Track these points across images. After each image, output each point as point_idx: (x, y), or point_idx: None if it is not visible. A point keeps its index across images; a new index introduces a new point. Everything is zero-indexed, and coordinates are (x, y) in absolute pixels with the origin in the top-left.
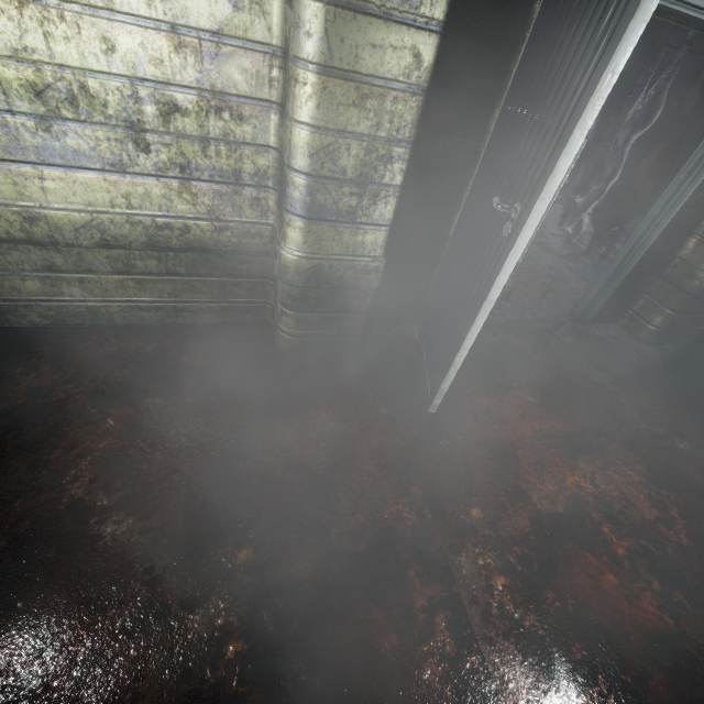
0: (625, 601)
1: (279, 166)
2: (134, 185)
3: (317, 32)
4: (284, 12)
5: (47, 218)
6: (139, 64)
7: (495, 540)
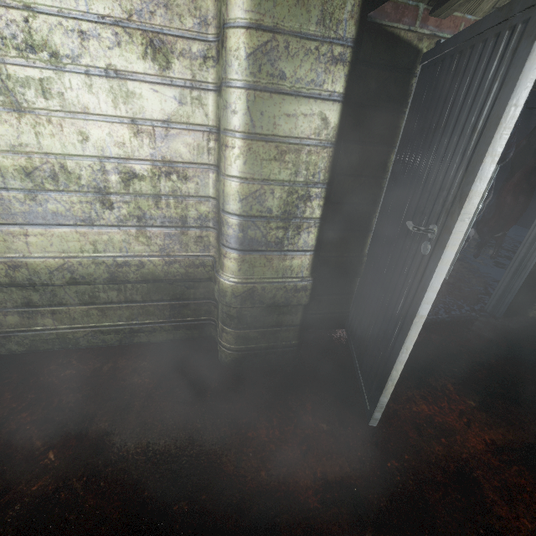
0: None
1: (217, 211)
2: (100, 234)
3: (241, 109)
4: (217, 102)
5: (28, 265)
6: (106, 147)
7: None
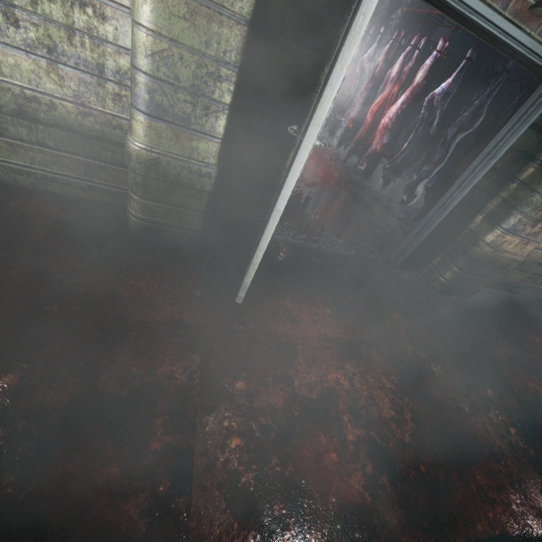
0: (337, 476)
1: None
2: (5, 54)
3: None
4: None
5: None
6: None
7: (247, 409)
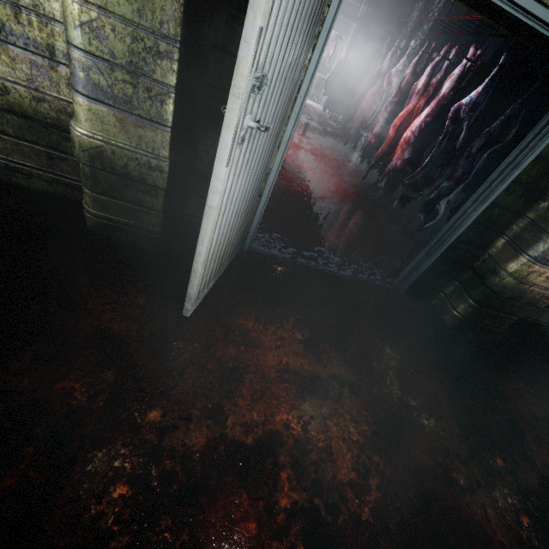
0: None
1: None
2: None
3: None
4: None
5: None
6: None
7: (152, 447)
